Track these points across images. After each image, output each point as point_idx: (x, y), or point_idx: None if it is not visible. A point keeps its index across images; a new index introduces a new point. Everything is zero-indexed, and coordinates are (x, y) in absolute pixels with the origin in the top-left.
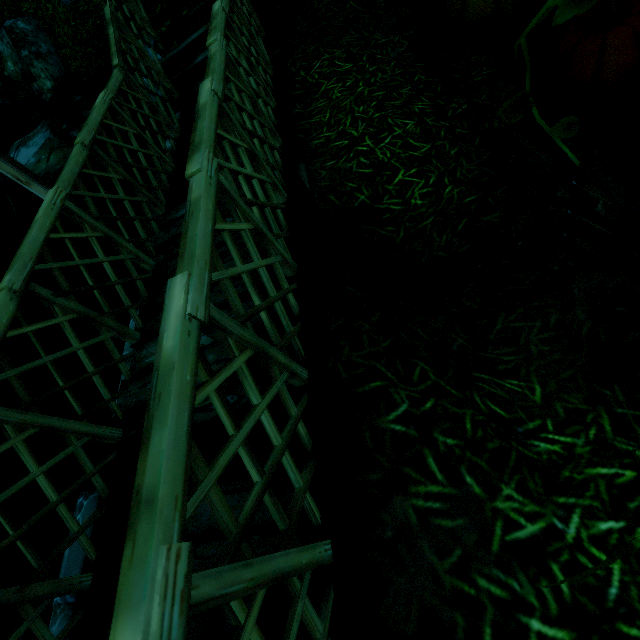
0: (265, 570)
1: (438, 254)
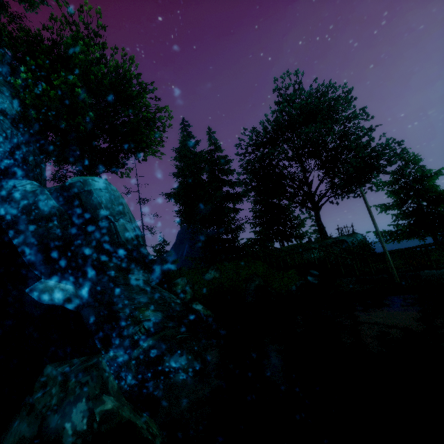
0: None
1: None
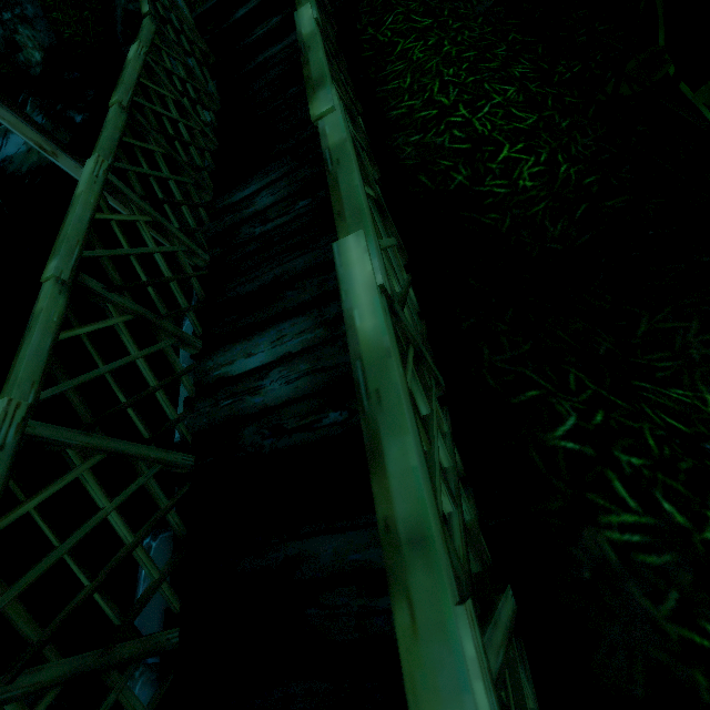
0: (502, 628)
1: (551, 246)
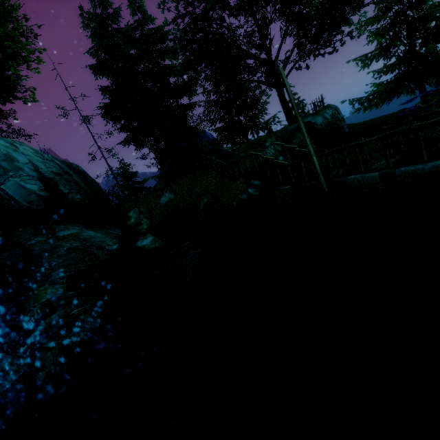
0: None
1: None
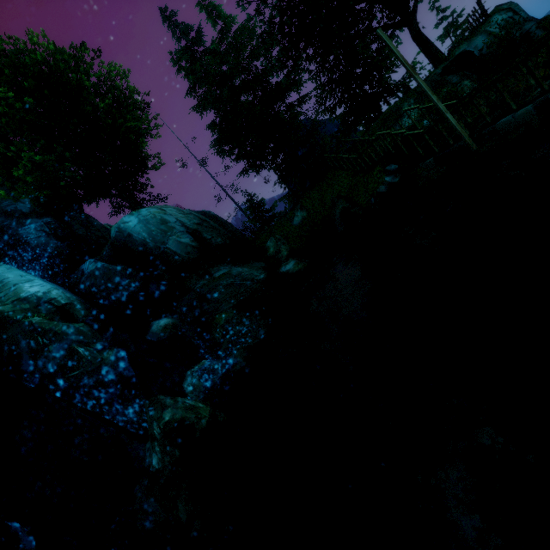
0: None
1: None
